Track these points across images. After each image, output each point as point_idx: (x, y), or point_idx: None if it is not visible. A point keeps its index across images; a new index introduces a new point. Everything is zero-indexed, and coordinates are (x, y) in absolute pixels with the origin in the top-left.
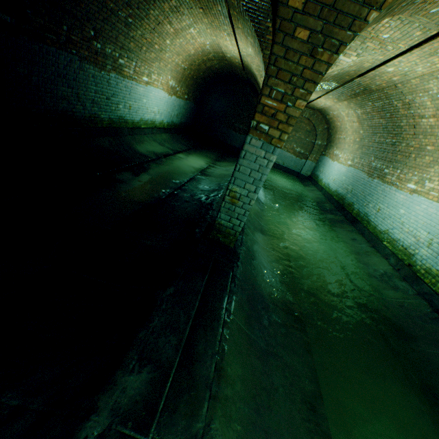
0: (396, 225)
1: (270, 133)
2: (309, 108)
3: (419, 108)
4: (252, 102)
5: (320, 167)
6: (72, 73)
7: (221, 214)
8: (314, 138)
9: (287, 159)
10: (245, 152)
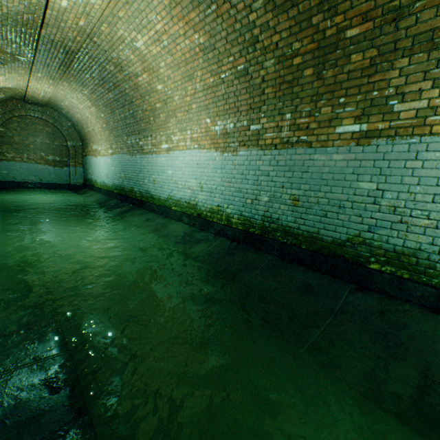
0: (173, 186)
1: None
2: (35, 104)
3: (130, 66)
4: None
5: (89, 169)
6: None
7: None
8: (65, 141)
9: (43, 172)
10: None
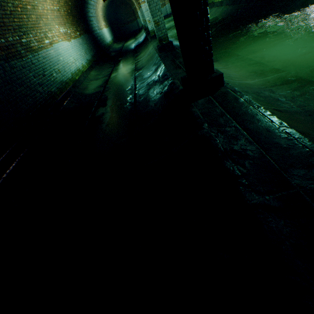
0: None
1: None
2: None
3: None
4: (127, 3)
5: None
6: (99, 35)
7: (146, 25)
8: None
9: None
10: (141, 12)
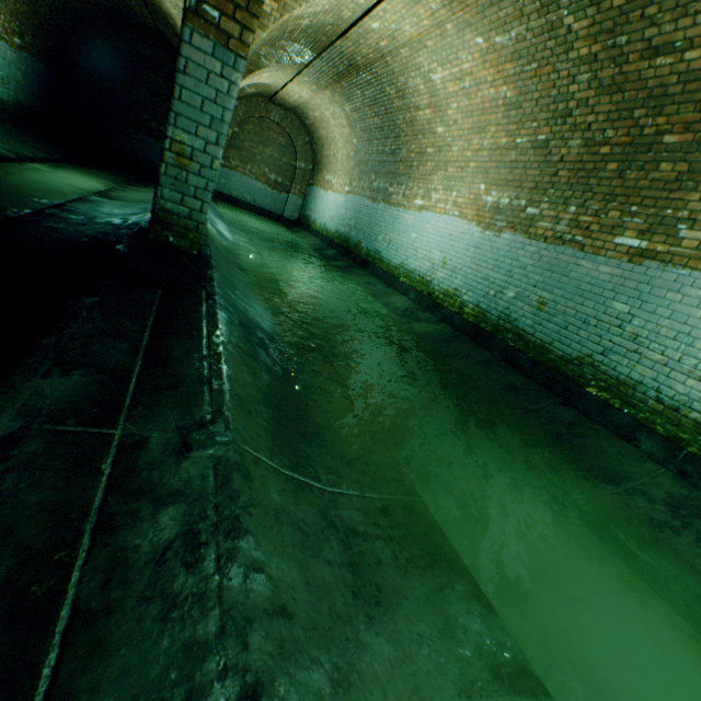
0: (411, 253)
1: (224, 27)
2: (279, 106)
3: (414, 96)
4: None
5: (311, 204)
6: None
7: (164, 190)
8: (294, 159)
9: (260, 193)
10: (187, 61)
